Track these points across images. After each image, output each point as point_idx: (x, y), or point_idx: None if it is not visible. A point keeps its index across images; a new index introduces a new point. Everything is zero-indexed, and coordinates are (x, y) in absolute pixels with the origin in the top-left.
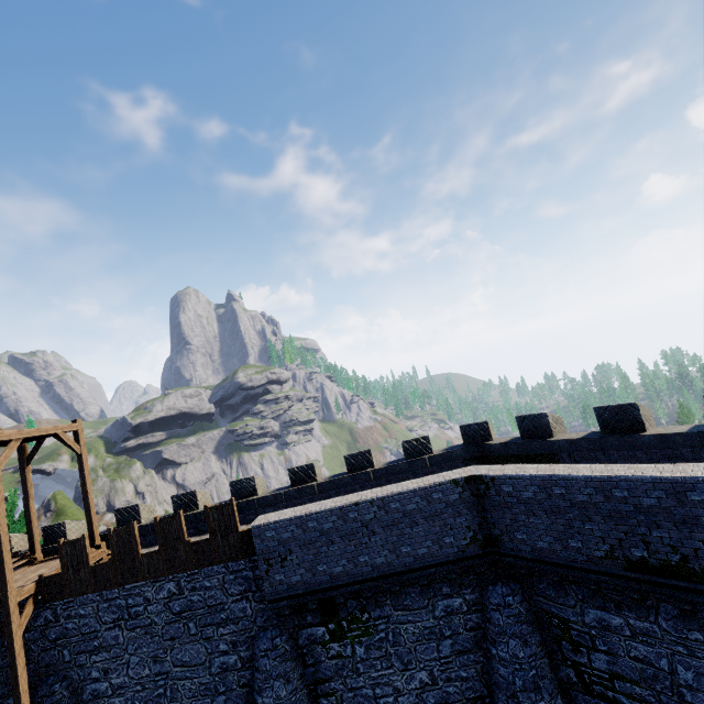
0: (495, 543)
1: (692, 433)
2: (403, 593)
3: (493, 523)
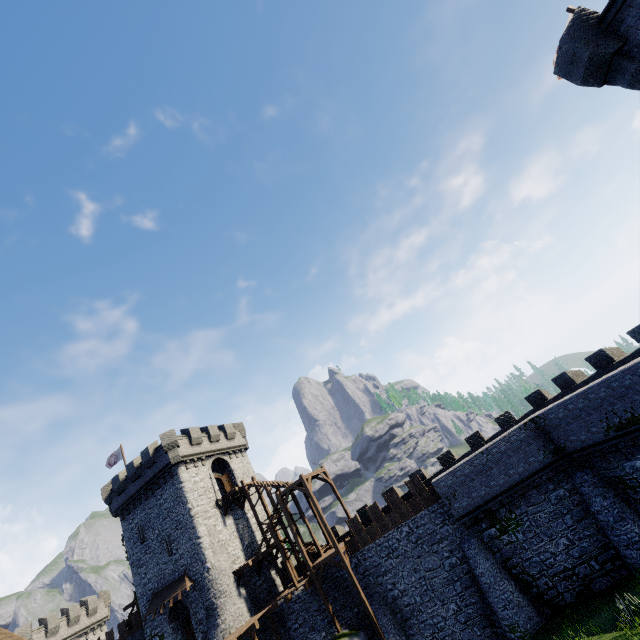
0: (561, 450)
1: (632, 354)
2: (527, 496)
3: (554, 439)
